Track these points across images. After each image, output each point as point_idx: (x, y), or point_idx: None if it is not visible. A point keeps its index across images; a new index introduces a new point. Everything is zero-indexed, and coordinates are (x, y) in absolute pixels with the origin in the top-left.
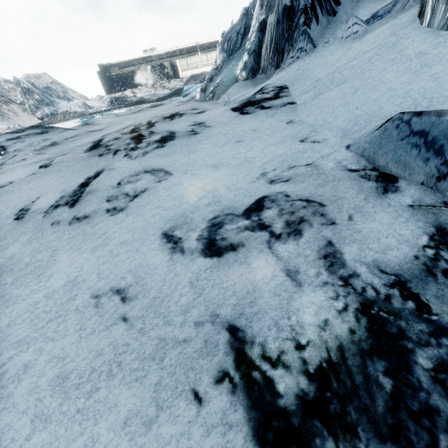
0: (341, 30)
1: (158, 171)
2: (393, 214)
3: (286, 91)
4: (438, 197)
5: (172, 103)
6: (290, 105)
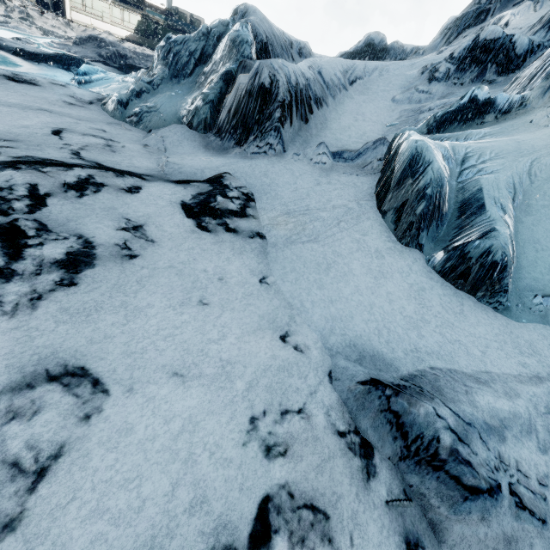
0: (312, 150)
1: (77, 376)
2: (379, 523)
3: (253, 206)
4: (400, 482)
5: (57, 91)
6: (259, 239)
